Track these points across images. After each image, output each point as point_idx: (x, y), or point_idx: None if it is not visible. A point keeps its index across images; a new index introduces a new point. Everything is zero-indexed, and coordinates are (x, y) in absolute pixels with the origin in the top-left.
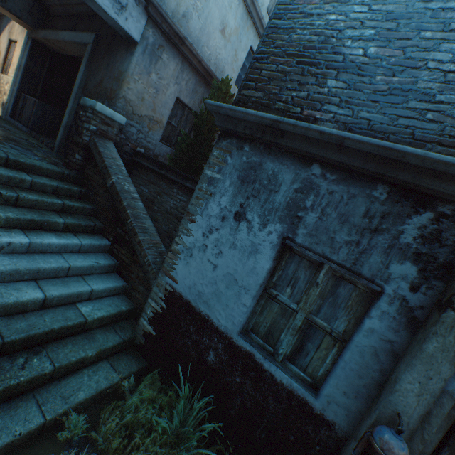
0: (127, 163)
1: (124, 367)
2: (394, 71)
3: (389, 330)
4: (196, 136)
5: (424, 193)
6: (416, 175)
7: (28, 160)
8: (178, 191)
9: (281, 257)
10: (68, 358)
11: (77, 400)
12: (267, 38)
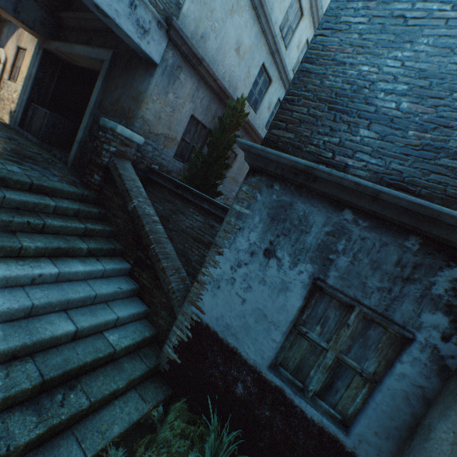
0: (142, 180)
1: (151, 396)
2: (427, 128)
3: (420, 376)
4: (210, 154)
5: (455, 248)
6: (450, 232)
7: (50, 183)
8: (194, 211)
9: (311, 296)
10: (102, 392)
11: (113, 435)
12: (298, 81)
